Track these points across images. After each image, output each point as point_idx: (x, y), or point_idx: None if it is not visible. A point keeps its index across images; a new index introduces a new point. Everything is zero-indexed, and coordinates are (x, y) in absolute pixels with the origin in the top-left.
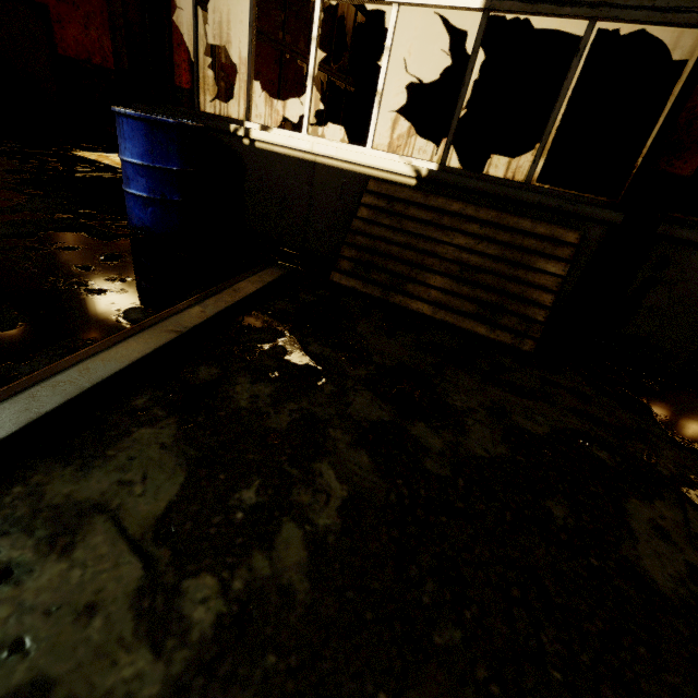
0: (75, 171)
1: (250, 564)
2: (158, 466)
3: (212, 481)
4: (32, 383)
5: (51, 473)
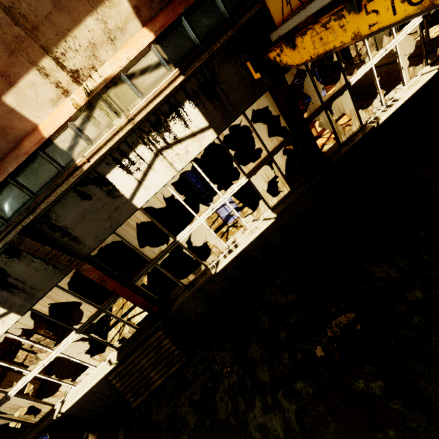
0: None
1: None
2: None
3: None
4: None
5: None
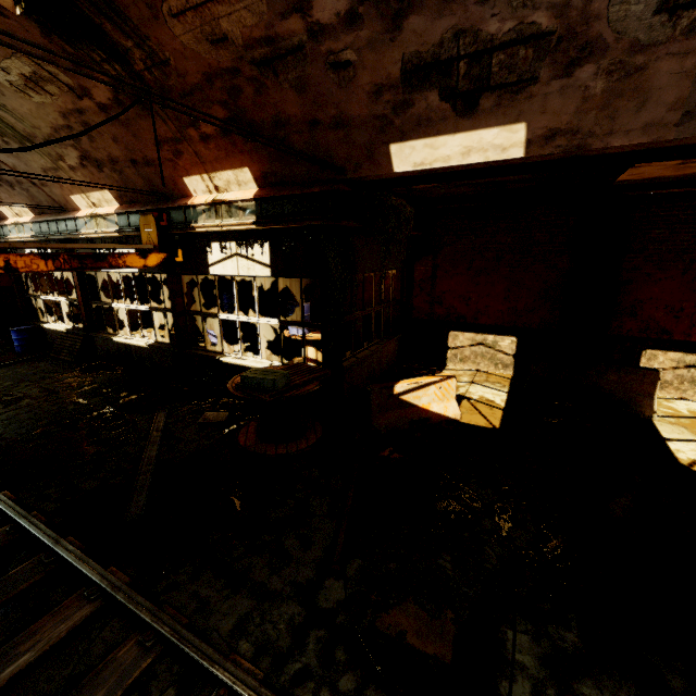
0: None
1: None
2: None
3: None
4: None
5: None
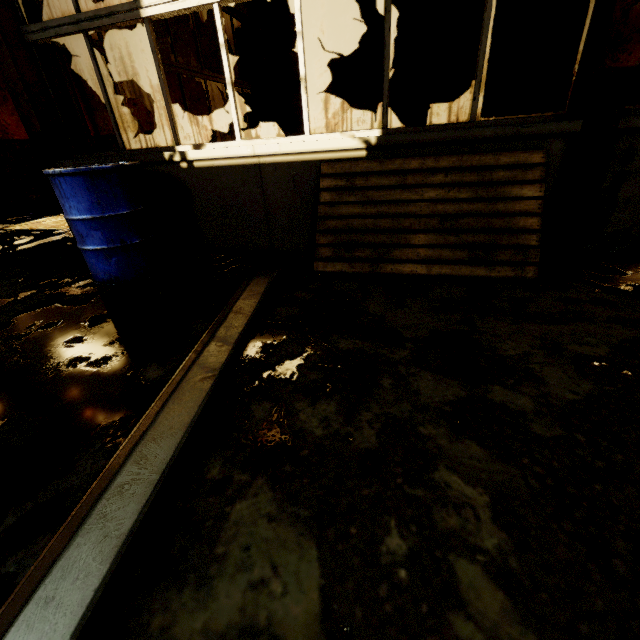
0: (16, 246)
1: (456, 636)
2: (280, 546)
3: (346, 541)
4: (94, 499)
5: (170, 608)
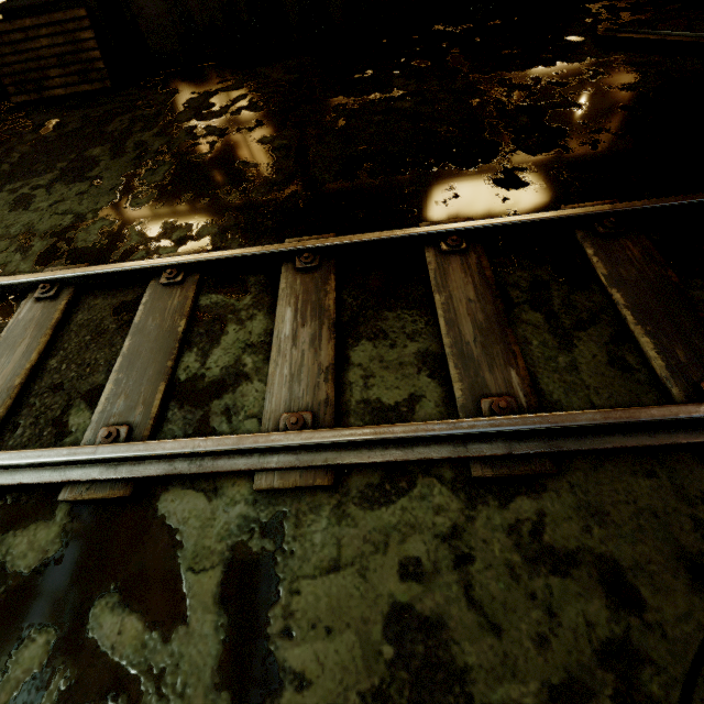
0: None
1: None
2: None
3: None
4: None
5: None
